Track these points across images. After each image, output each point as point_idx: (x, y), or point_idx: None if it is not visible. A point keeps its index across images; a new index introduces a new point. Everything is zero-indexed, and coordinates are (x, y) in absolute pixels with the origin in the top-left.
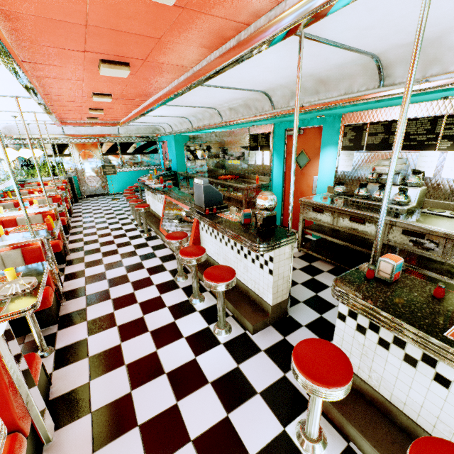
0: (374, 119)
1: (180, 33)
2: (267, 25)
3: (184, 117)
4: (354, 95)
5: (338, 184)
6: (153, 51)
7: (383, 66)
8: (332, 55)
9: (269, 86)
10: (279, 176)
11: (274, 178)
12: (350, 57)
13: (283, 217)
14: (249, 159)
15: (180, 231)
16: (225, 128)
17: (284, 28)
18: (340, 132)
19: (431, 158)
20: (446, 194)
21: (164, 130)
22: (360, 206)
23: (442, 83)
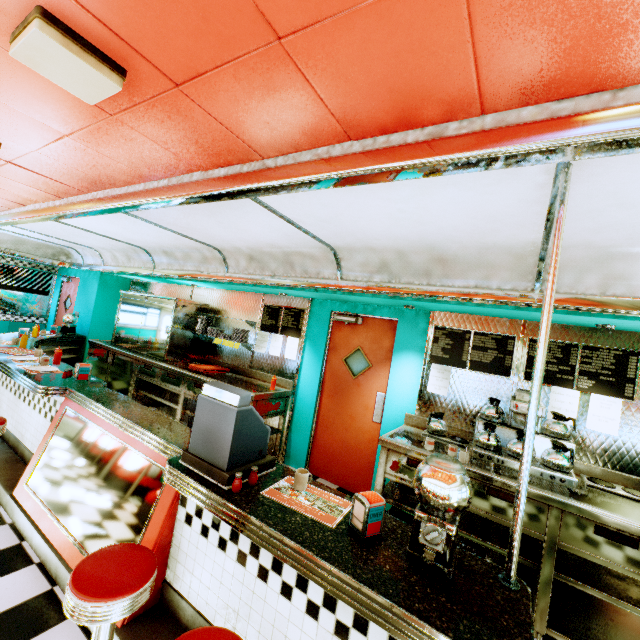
0: (480, 328)
1: (345, 50)
2: (554, 120)
3: (142, 248)
4: (493, 292)
5: (435, 415)
6: (225, 68)
7: (545, 265)
8: (508, 228)
9: (353, 242)
10: (312, 381)
11: (301, 383)
12: (517, 240)
13: (311, 456)
14: (256, 343)
15: (128, 545)
16: (222, 286)
17: (618, 133)
18: (428, 334)
19: (569, 398)
20: (597, 455)
21: (83, 258)
22: (489, 463)
23: (634, 308)
